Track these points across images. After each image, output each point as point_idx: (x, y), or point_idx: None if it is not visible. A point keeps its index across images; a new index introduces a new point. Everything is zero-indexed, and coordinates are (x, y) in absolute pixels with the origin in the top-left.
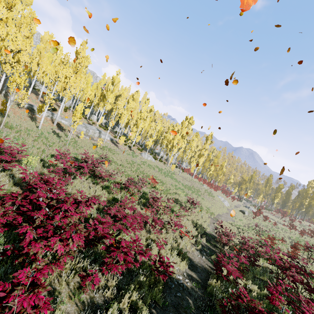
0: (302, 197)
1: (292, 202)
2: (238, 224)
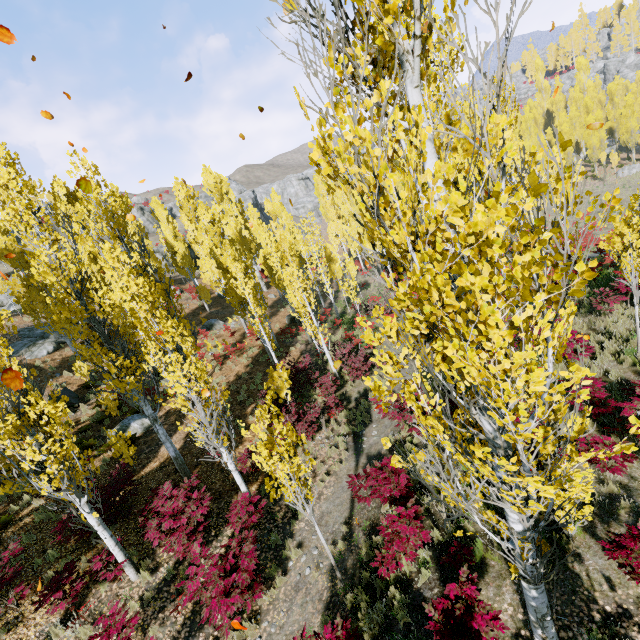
0: None
1: None
2: None
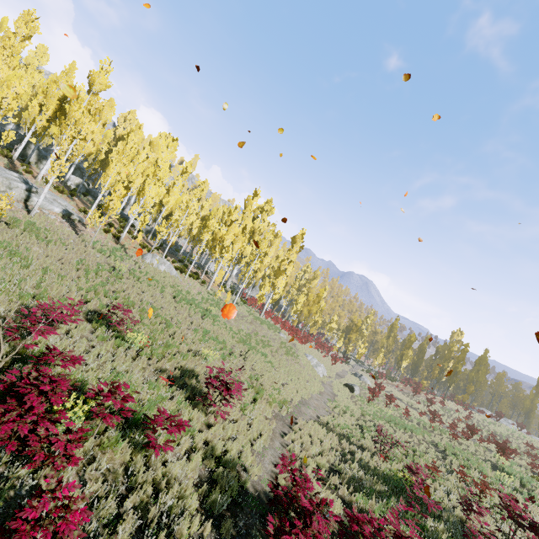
0: (442, 357)
1: (426, 366)
2: (342, 422)
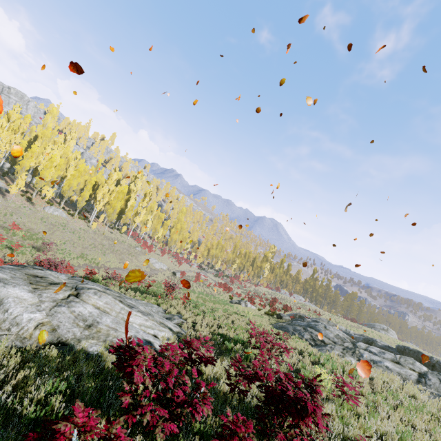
0: None
1: None
2: None
